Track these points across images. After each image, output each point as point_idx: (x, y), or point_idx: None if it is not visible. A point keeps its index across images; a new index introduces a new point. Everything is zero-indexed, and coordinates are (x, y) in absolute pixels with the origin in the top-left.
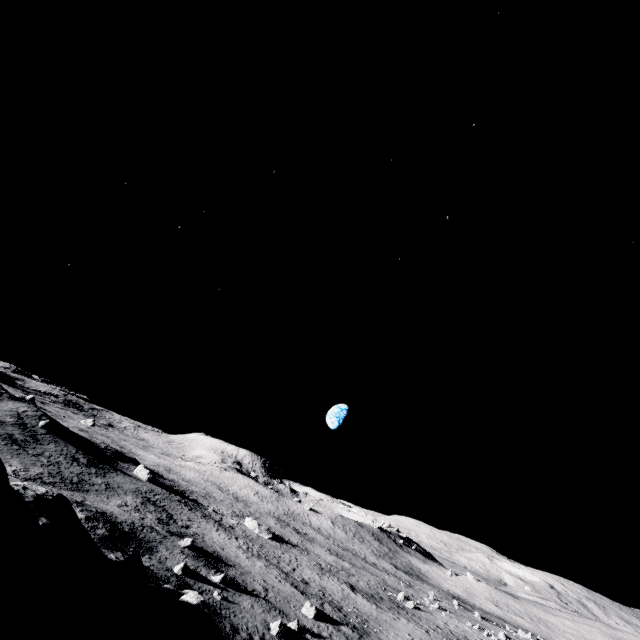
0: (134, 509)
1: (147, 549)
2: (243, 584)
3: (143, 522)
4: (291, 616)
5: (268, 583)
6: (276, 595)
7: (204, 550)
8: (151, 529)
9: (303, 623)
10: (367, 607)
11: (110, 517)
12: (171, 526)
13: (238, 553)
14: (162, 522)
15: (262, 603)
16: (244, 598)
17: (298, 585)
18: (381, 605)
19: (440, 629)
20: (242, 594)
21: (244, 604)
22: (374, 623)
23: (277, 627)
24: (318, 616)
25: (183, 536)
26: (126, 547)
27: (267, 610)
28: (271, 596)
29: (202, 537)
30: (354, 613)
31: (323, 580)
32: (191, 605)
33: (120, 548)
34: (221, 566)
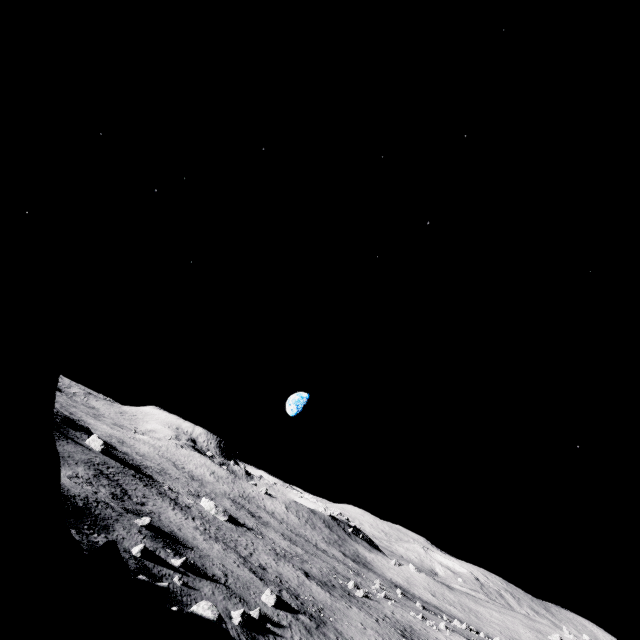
0: (86, 481)
1: (103, 527)
2: (203, 568)
3: (97, 497)
4: (251, 604)
5: (227, 568)
6: (236, 581)
7: (161, 530)
8: (106, 505)
9: (263, 611)
10: (322, 595)
11: (62, 490)
12: (126, 502)
13: (195, 534)
14: (116, 497)
15: (223, 589)
16: (204, 584)
17: (256, 571)
18: (334, 593)
19: (388, 618)
20: (202, 579)
21: (205, 590)
22: (329, 612)
23: (239, 616)
24: (277, 604)
25: (139, 514)
26: (80, 524)
27: (228, 597)
28: (231, 582)
29: (158, 516)
30: (310, 601)
31: (279, 566)
32: (207, 621)
33: (74, 525)
34: (180, 548)
